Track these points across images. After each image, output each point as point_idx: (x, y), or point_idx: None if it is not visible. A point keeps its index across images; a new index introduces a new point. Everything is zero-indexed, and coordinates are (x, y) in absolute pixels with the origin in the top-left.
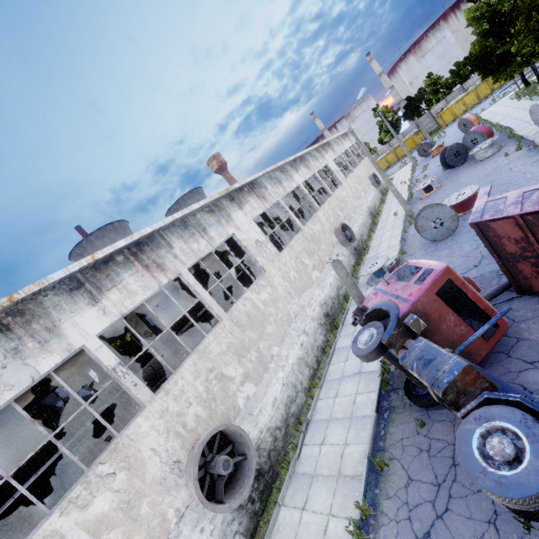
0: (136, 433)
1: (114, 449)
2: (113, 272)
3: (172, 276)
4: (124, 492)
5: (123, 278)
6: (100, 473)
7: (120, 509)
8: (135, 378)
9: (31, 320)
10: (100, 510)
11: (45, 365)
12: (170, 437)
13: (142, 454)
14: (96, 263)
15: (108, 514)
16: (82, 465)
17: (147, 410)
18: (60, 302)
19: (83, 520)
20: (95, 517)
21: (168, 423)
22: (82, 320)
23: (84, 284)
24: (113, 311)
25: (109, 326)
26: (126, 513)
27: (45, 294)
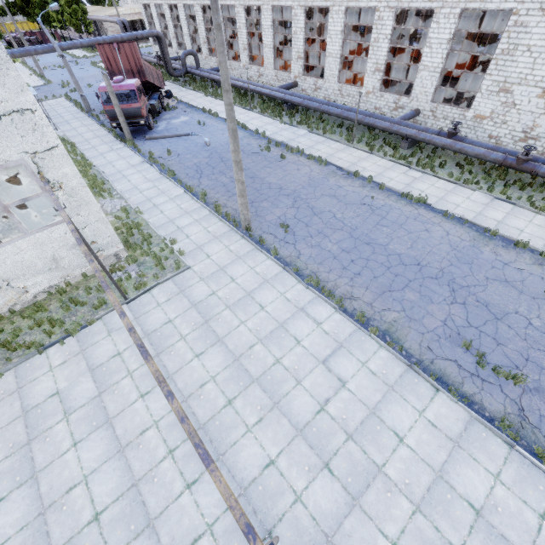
0: None
1: None
2: None
3: None
4: None
5: None
6: None
7: None
8: None
9: None
10: None
11: None
12: None
13: None
14: None
15: None
16: None
17: None
18: None
19: None
20: None
21: None
22: None
23: None
24: None
25: None
26: None
27: None
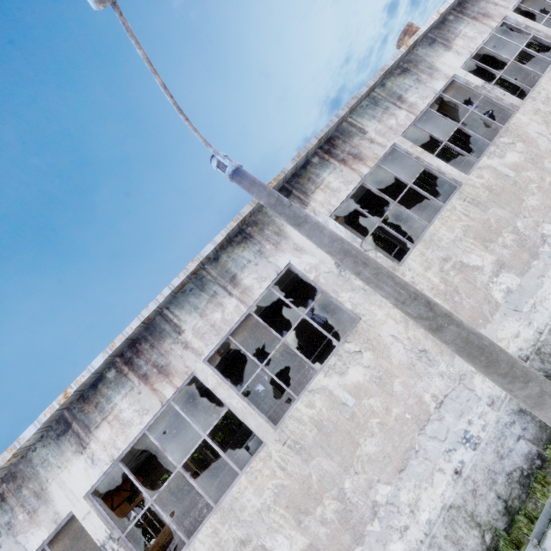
0: (518, 123)
1: (506, 131)
2: (450, 28)
3: (499, 20)
4: (525, 154)
5: (459, 30)
6: (503, 142)
7: (527, 162)
8: (501, 91)
9: (416, 65)
10: (513, 161)
11: (437, 86)
12: (550, 127)
13: (530, 135)
14: (436, 24)
15: (519, 164)
16: (485, 141)
17: (521, 110)
18: (427, 53)
19: (503, 164)
20: (511, 163)
21: (544, 118)
22: (446, 61)
23: (435, 39)
24: (463, 52)
25: (464, 65)
26: (533, 165)
27: (416, 50)
